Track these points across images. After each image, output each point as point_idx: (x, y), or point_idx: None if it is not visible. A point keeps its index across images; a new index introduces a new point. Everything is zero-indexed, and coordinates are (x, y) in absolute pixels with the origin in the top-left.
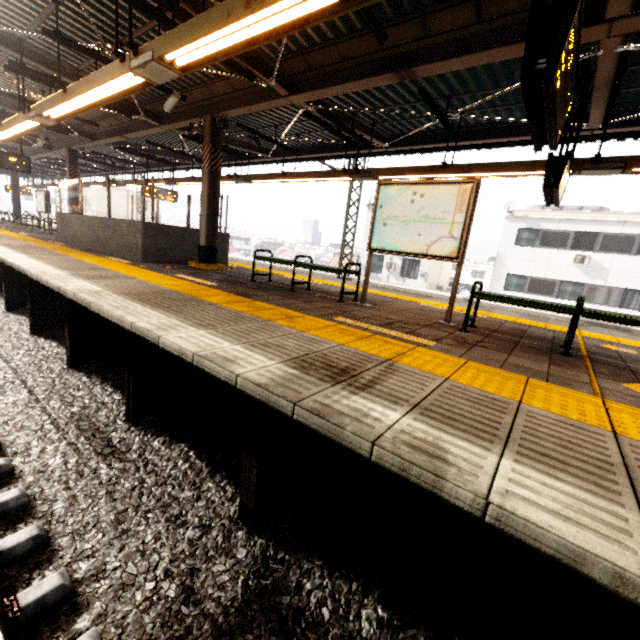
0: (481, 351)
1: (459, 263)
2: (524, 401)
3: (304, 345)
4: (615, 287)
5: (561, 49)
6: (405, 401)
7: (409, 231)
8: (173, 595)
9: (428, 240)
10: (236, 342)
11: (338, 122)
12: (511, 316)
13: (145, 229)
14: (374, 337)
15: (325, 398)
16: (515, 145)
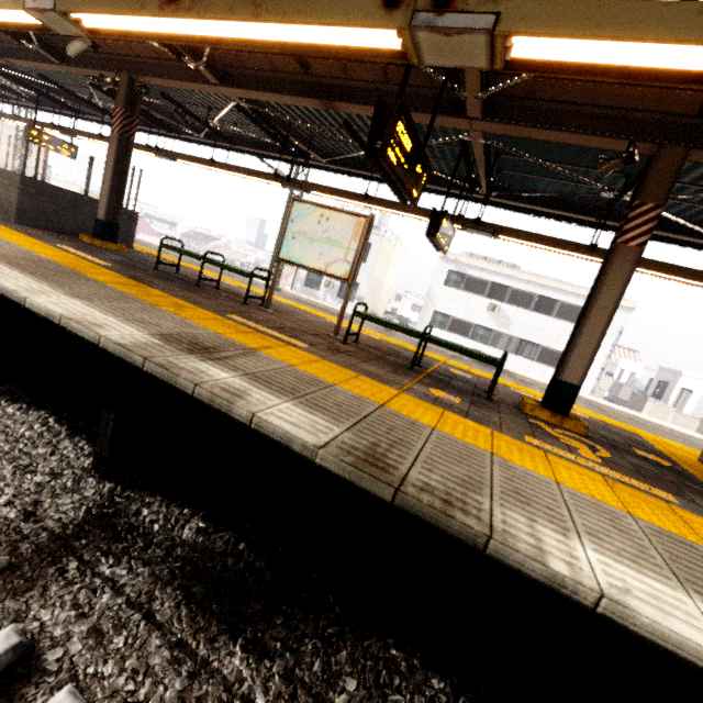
0: (343, 357)
1: (350, 285)
2: (339, 385)
3: (180, 328)
4: (514, 336)
5: (389, 139)
6: (243, 371)
7: (313, 249)
8: (13, 516)
9: (328, 260)
10: (111, 315)
11: (273, 126)
12: (403, 342)
13: (24, 184)
14: (254, 334)
15: (175, 360)
16: (433, 193)
